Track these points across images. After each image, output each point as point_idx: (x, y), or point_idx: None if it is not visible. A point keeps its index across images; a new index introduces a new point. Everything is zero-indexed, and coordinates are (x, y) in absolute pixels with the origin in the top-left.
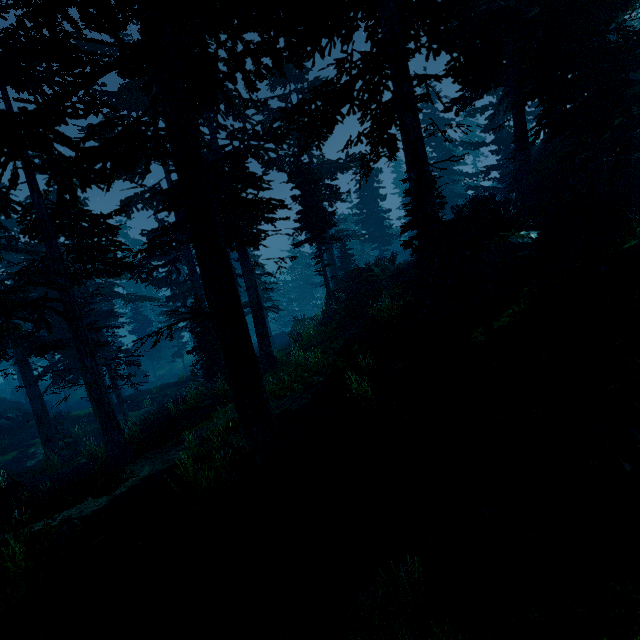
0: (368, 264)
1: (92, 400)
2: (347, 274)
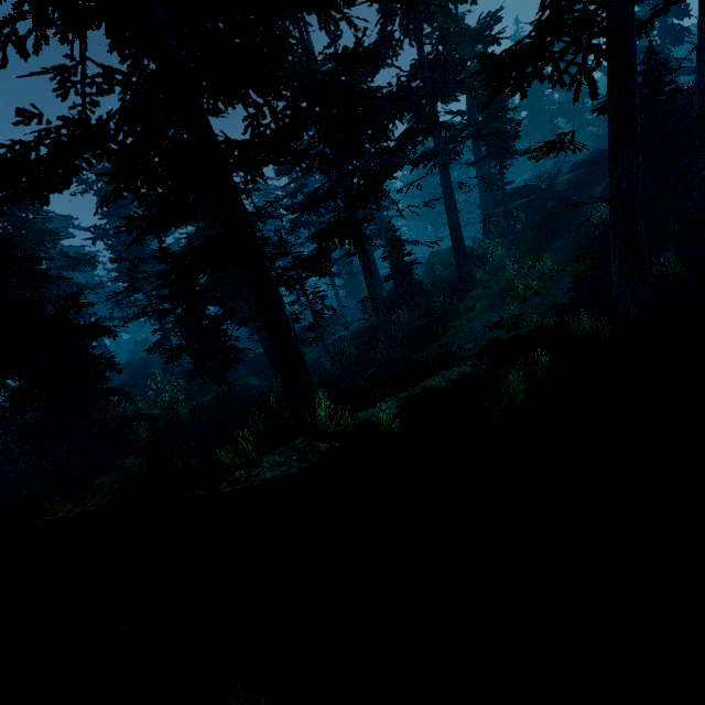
0: (526, 182)
1: (378, 312)
2: (508, 194)
